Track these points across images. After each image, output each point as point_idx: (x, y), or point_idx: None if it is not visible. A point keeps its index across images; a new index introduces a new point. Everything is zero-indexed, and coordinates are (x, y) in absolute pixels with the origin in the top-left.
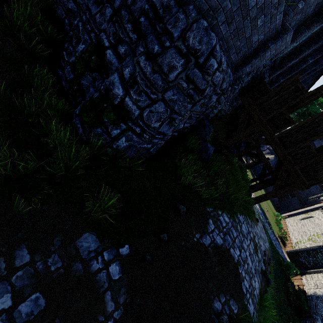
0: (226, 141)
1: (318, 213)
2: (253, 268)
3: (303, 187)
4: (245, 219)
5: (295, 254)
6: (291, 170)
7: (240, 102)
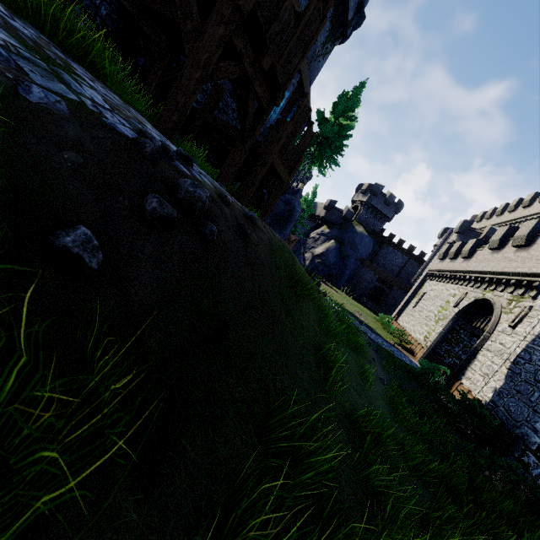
0: None
1: (428, 284)
2: None
3: None
4: None
5: (433, 355)
6: None
7: (108, 9)
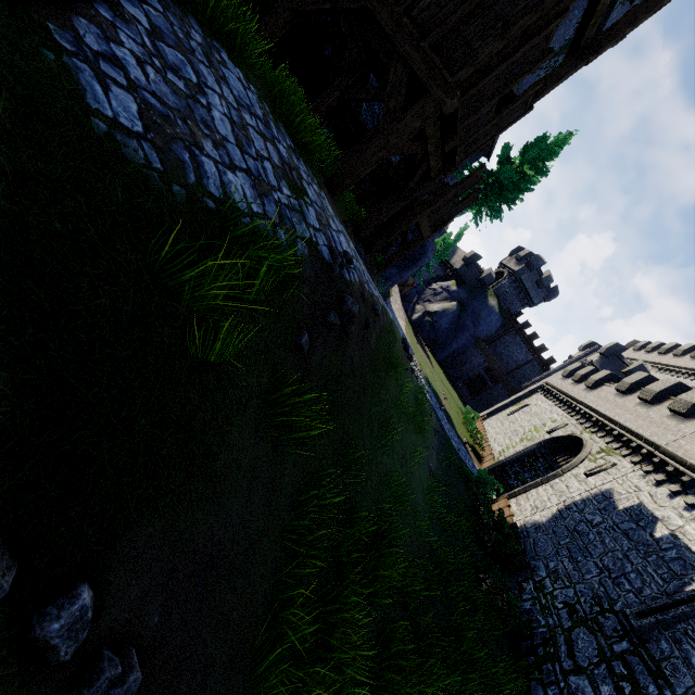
0: (260, 21)
1: (536, 397)
2: (238, 153)
3: (443, 97)
4: (262, 104)
5: (500, 471)
6: (415, 59)
7: None
